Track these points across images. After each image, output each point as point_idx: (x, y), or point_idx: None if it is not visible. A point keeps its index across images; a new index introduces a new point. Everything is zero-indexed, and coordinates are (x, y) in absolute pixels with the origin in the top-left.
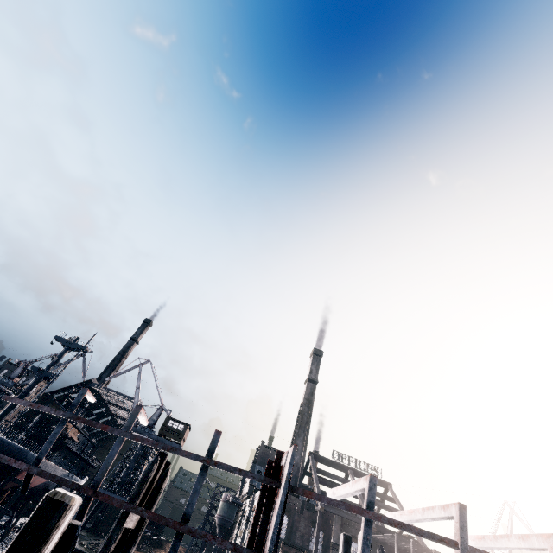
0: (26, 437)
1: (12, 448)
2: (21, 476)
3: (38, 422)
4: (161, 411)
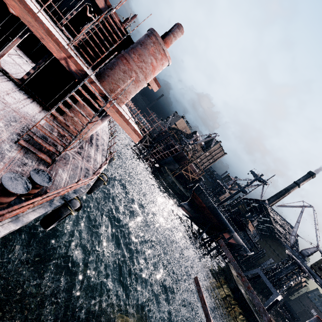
0: (229, 216)
1: (223, 220)
2: (225, 234)
3: (235, 211)
4: (315, 250)
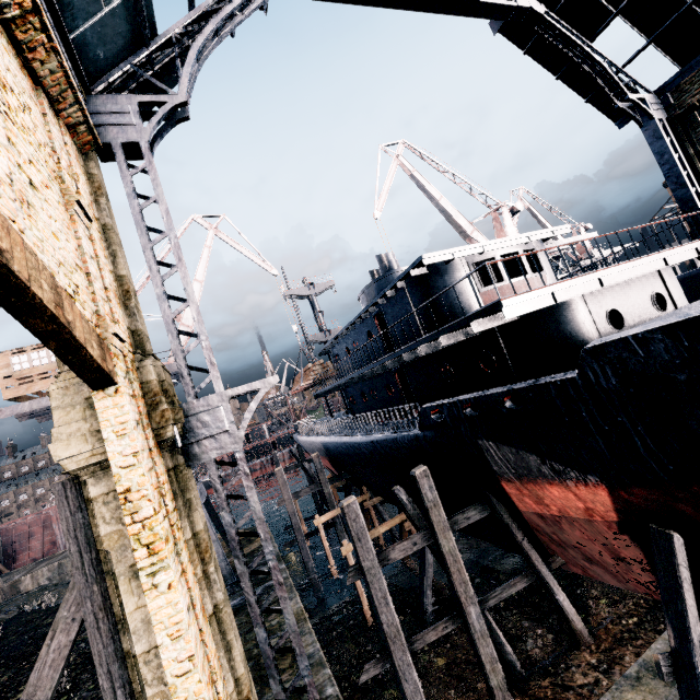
0: None
1: None
2: None
3: None
4: None
